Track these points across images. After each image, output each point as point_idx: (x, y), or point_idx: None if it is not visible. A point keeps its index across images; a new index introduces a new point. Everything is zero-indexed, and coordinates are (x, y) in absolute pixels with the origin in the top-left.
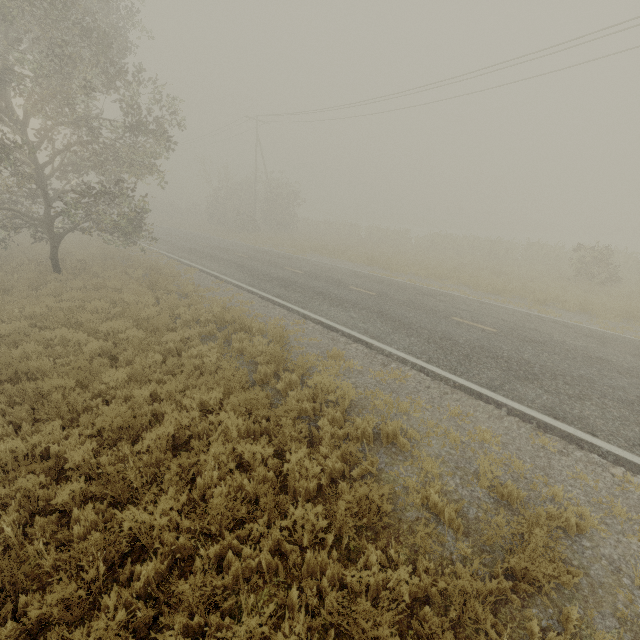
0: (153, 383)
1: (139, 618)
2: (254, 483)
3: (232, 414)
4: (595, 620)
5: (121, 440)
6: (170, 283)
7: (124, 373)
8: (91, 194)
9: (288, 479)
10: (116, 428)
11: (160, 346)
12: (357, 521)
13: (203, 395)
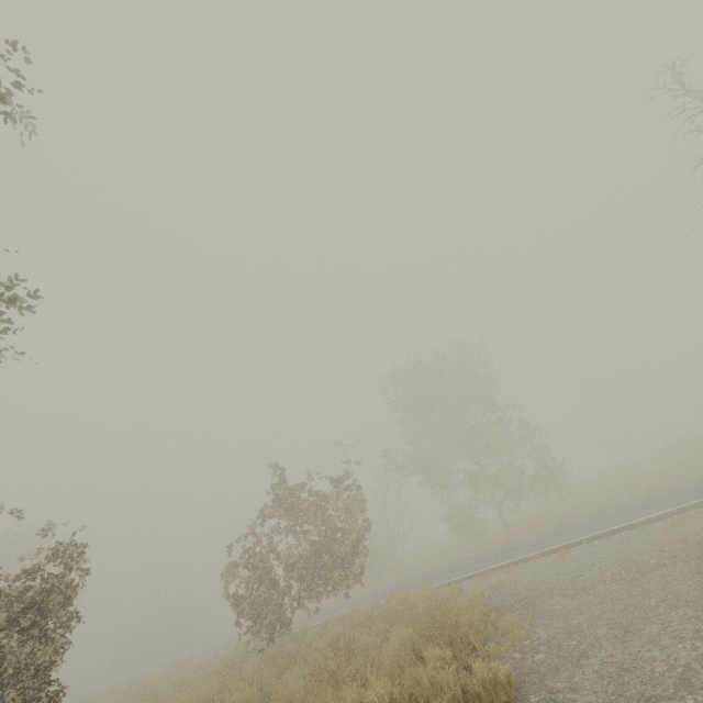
0: None
1: None
2: None
3: None
4: None
5: None
6: None
7: None
8: None
9: None
10: None
11: None
12: None
13: None
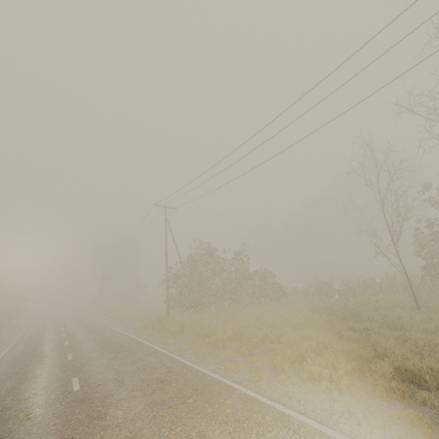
0: None
1: None
2: None
3: None
4: None
5: None
6: None
7: None
8: None
9: None
10: None
11: None
12: None
13: None
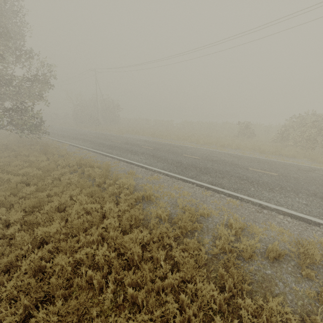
0: (48, 191)
1: (46, 258)
2: (92, 218)
3: (83, 195)
4: (205, 237)
5: (34, 212)
6: (54, 151)
7: (33, 188)
8: (9, 110)
9: (106, 214)
10: (32, 207)
11: (50, 177)
12: (130, 222)
13: (71, 193)
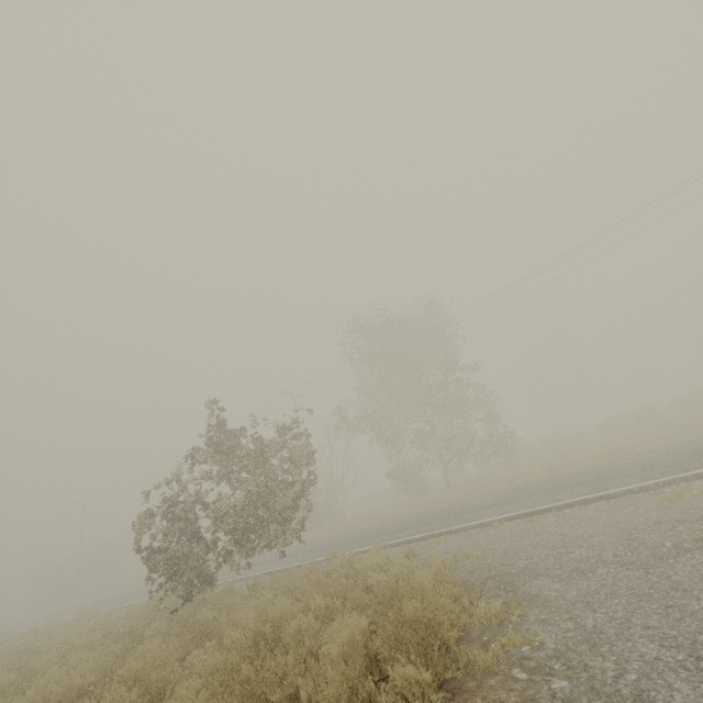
0: None
1: None
2: None
3: None
4: None
5: None
6: None
7: None
8: None
9: None
10: None
11: None
12: None
13: None
